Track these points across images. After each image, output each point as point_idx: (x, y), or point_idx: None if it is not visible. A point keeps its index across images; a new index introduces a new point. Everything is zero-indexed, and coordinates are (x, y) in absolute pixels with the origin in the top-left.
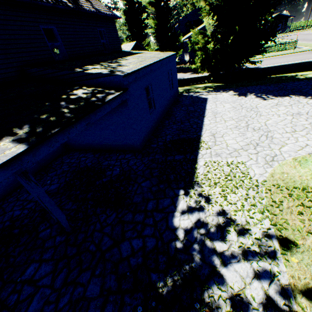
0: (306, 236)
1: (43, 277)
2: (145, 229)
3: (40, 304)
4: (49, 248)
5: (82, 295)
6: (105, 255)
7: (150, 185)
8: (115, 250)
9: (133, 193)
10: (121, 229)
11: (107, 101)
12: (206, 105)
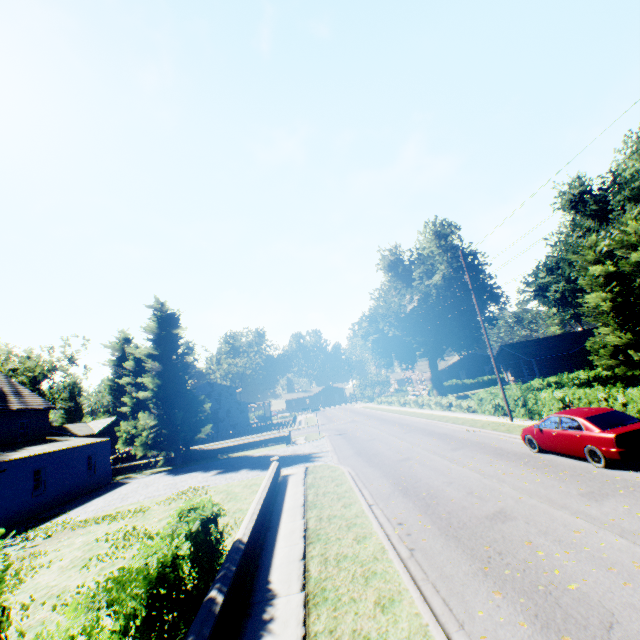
0: (64, 532)
1: None
2: None
3: None
4: None
5: None
6: None
7: None
8: None
9: None
10: None
11: None
12: (119, 487)
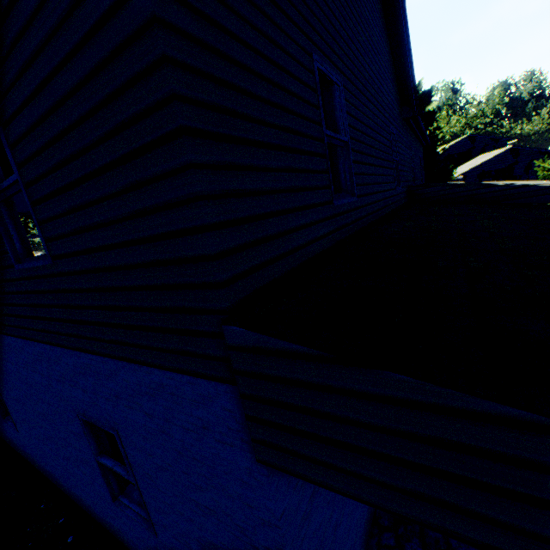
0: None
1: None
2: None
3: None
4: None
5: None
6: None
7: None
8: None
9: None
10: None
11: None
12: None
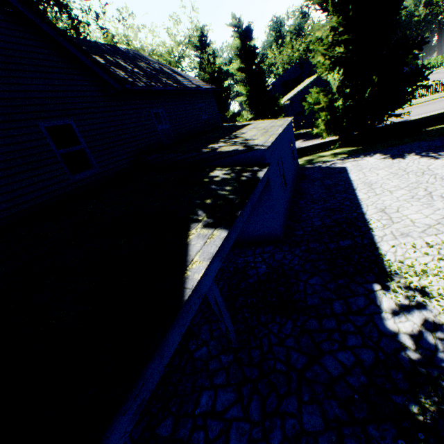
0: None
1: (228, 407)
2: (346, 338)
3: (243, 443)
4: (218, 371)
5: (299, 429)
6: (304, 375)
7: (322, 282)
8: (316, 367)
9: (303, 293)
10: (310, 340)
11: (261, 178)
12: (349, 175)
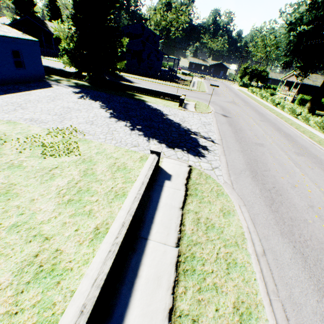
0: None
1: None
2: None
3: None
4: None
5: None
6: None
7: None
8: None
9: None
10: None
11: None
12: (38, 90)
